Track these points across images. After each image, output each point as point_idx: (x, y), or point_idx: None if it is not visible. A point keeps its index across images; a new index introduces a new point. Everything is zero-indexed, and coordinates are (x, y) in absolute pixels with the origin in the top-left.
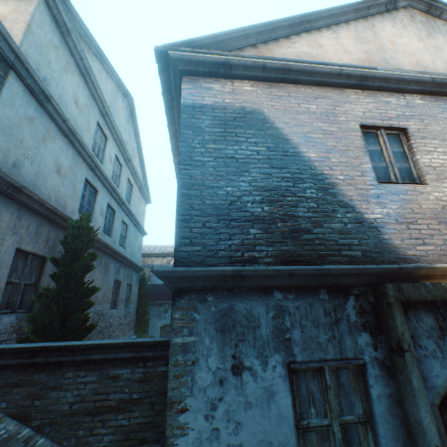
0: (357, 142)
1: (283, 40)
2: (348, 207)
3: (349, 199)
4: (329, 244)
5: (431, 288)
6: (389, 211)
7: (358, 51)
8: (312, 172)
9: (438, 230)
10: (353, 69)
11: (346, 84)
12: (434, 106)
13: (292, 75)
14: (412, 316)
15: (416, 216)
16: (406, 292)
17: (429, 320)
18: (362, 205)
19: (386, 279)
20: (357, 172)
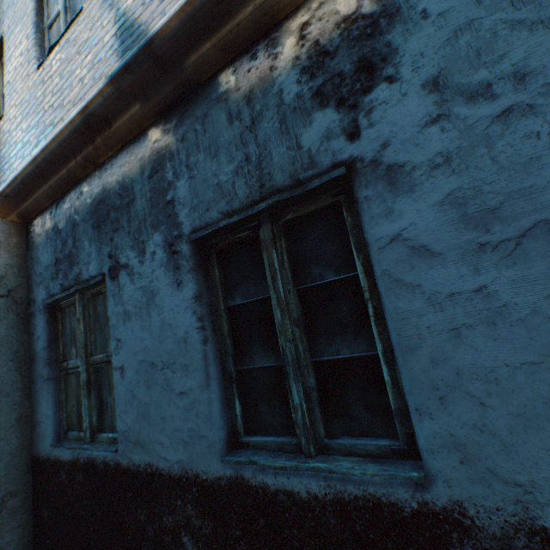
0: None
1: None
2: None
3: None
4: None
5: None
6: None
7: None
8: None
9: None
10: None
11: None
12: None
13: None
14: None
15: None
16: None
17: None
18: None
19: None
20: None
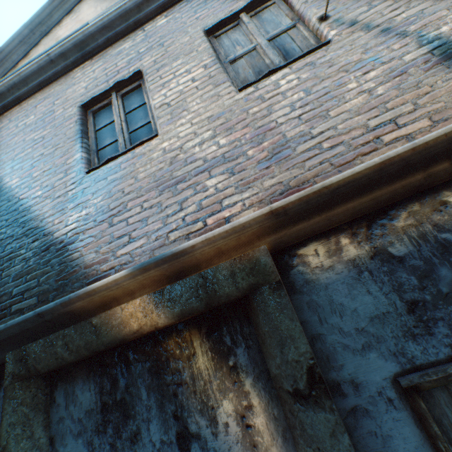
0: (71, 131)
1: (22, 61)
2: (38, 232)
3: (42, 219)
4: (1, 302)
5: (74, 336)
6: (89, 211)
7: (98, 13)
8: (9, 205)
9: (158, 205)
10: (61, 44)
11: (68, 65)
12: (184, 12)
13: (9, 97)
14: (62, 396)
15: (128, 197)
16: (32, 360)
17: (89, 395)
18: (55, 220)
19: (44, 335)
20: (61, 174)
